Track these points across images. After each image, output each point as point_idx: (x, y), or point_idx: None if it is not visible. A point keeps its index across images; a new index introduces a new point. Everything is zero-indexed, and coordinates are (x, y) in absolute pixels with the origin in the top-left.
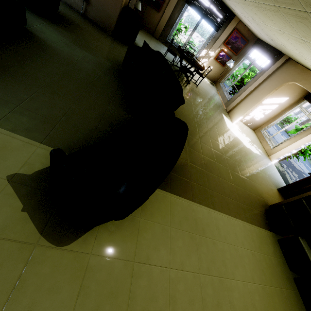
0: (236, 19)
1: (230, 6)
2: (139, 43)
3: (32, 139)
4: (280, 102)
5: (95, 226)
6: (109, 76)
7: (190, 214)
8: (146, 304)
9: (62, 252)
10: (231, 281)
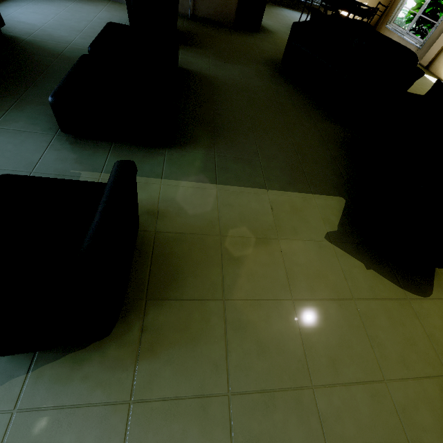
0: None
1: None
2: None
3: (303, 192)
4: None
5: (434, 269)
6: (280, 84)
7: None
8: None
9: (434, 302)
10: None
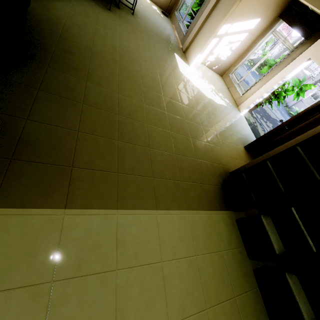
0: None
1: None
2: None
3: None
4: (250, 27)
5: None
6: None
7: (49, 239)
8: None
9: None
10: None
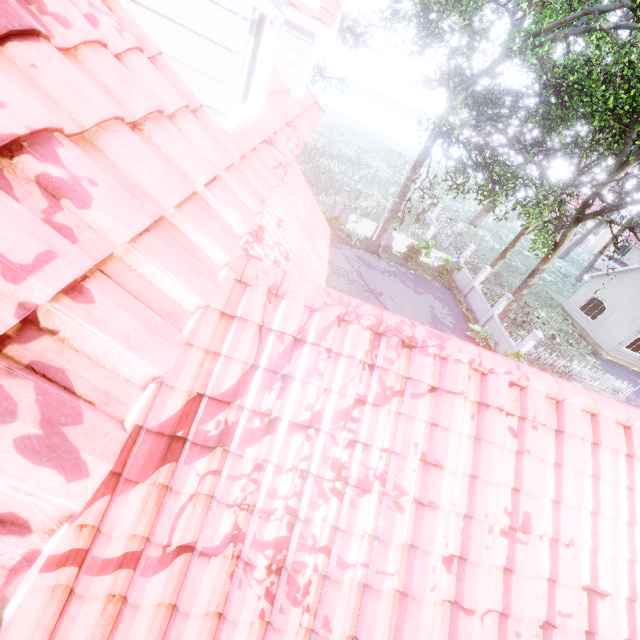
0: None
1: None
2: None
3: None
4: None
5: None
6: None
7: None
8: None
9: None
10: None
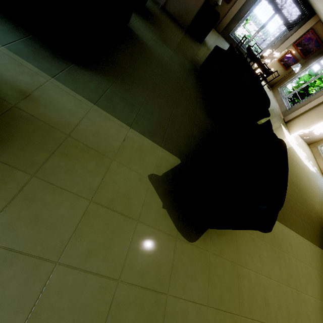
0: (316, 18)
1: (315, 3)
2: (206, 38)
3: (155, 143)
4: None
5: (208, 228)
6: (191, 78)
7: None
8: (250, 301)
9: (193, 247)
10: (305, 295)
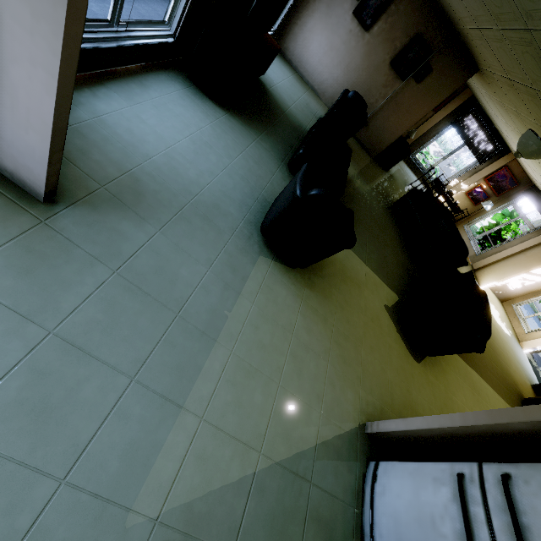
0: (511, 156)
1: (510, 145)
2: None
3: (381, 279)
4: None
5: (425, 357)
6: (388, 216)
7: (468, 374)
8: None
9: (419, 366)
10: None
